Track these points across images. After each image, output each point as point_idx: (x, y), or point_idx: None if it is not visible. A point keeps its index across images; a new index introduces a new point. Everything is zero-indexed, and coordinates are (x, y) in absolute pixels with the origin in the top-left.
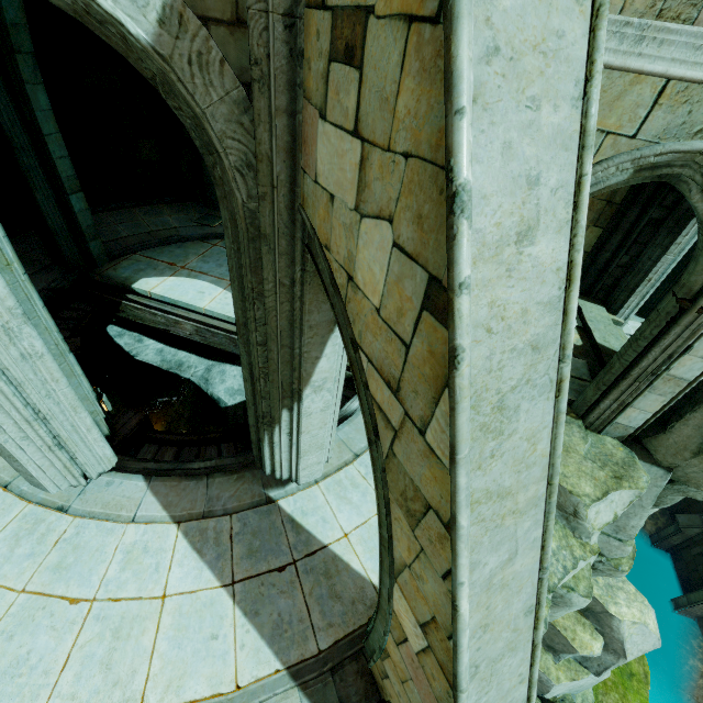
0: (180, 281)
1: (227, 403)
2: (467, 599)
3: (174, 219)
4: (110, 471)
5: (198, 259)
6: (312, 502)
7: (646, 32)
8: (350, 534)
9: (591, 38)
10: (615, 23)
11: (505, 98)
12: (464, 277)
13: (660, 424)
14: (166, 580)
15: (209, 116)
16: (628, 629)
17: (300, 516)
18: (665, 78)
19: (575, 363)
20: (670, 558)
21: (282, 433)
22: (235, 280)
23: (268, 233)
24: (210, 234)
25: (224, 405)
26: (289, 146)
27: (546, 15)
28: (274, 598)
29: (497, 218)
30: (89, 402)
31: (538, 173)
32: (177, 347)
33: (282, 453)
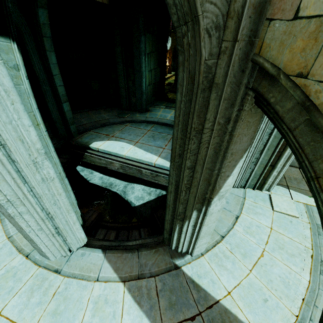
0: (112, 143)
1: (135, 204)
2: None
3: (106, 115)
4: (83, 247)
5: (119, 132)
6: (202, 268)
7: None
8: (232, 292)
9: None
10: None
11: None
12: None
13: None
14: None
15: None
16: None
17: (197, 278)
18: None
19: None
20: None
21: (189, 225)
22: (179, 124)
23: (219, 82)
24: (124, 121)
25: (134, 205)
26: (258, 1)
27: None
28: None
29: None
30: (74, 206)
31: None
32: (109, 175)
33: (186, 237)
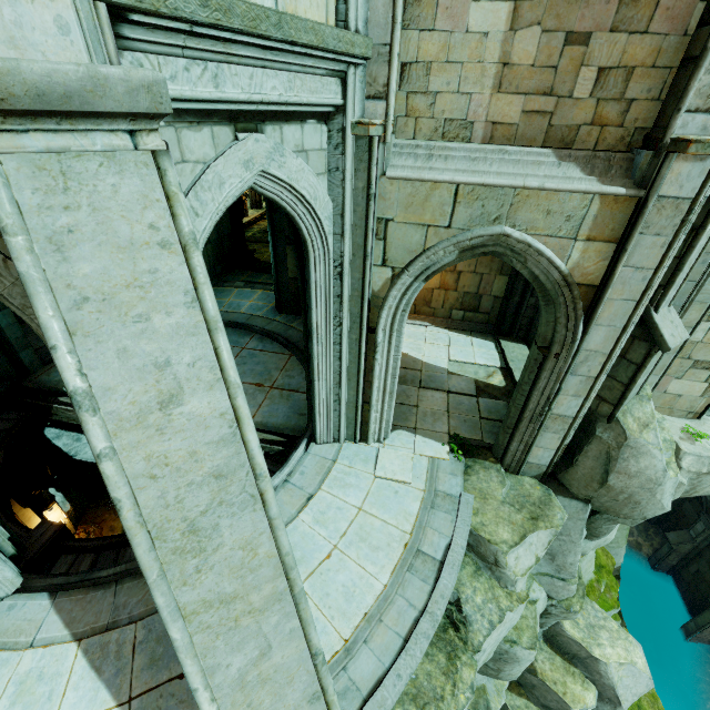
0: None
1: None
2: (208, 703)
3: None
4: (14, 594)
5: None
6: None
7: (433, 151)
8: None
9: (188, 265)
10: (408, 146)
11: (108, 323)
12: (99, 450)
13: (569, 458)
14: (58, 709)
15: (7, 296)
16: (617, 672)
17: None
18: (454, 184)
19: (496, 405)
20: (673, 580)
21: None
22: None
23: None
24: None
25: None
26: None
27: (133, 265)
28: (171, 709)
29: (130, 398)
30: None
31: (167, 358)
32: None
33: None
